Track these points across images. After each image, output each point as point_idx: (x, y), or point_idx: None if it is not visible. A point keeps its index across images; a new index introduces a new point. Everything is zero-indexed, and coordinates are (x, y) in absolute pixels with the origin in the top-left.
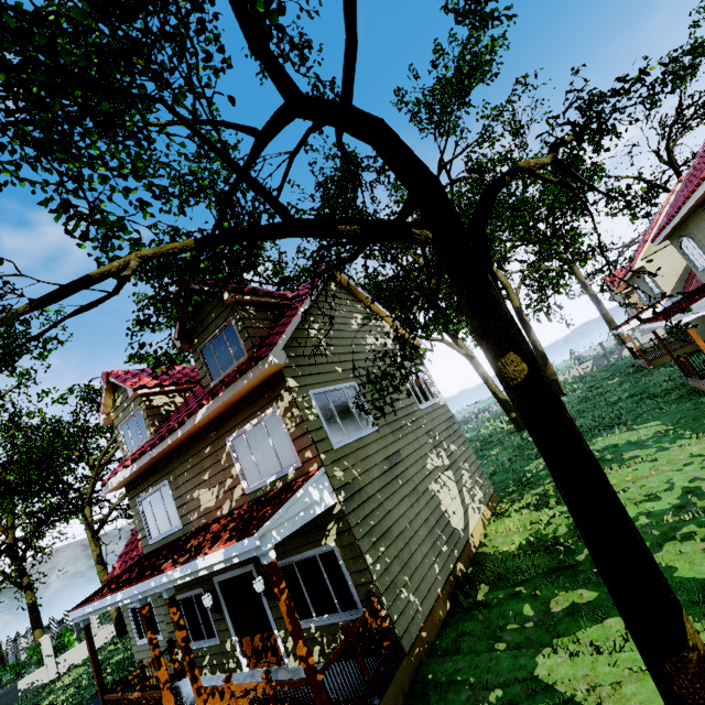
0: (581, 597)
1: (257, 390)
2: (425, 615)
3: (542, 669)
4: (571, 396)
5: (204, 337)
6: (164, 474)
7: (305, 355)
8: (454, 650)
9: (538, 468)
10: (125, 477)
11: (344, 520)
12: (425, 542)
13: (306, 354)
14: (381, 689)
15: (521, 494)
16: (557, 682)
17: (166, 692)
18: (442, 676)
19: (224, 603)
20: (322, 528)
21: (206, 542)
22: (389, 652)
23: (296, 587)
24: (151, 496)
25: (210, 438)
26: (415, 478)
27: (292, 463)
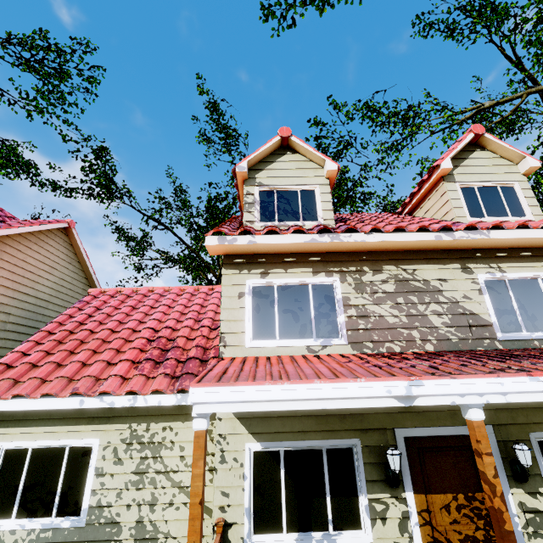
0: None
1: None
2: None
3: None
4: None
5: None
6: None
7: None
8: None
9: None
10: None
11: None
12: None
13: None
14: None
15: None
16: None
17: None
18: None
19: None
20: None
21: None
22: None
23: None
24: None
25: None
26: None
27: None
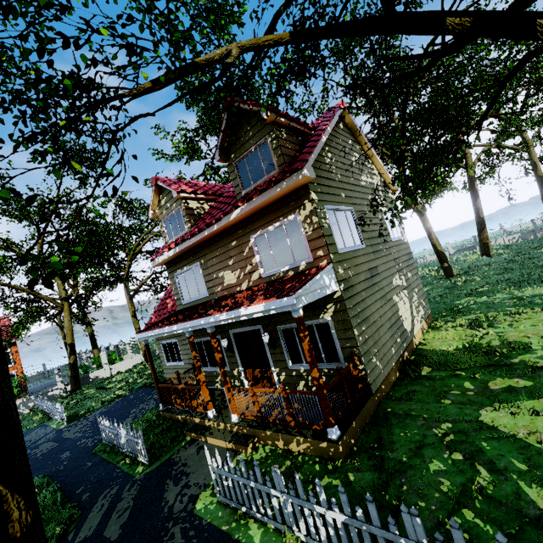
0: (517, 383)
1: (282, 199)
2: (385, 376)
3: (485, 417)
4: (497, 257)
5: (240, 153)
6: (197, 258)
7: (322, 177)
8: (406, 399)
9: (468, 303)
10: (169, 256)
11: (341, 303)
12: (388, 332)
13: (323, 176)
14: (357, 409)
15: (453, 317)
16: (500, 426)
17: (204, 387)
18: (399, 411)
19: (235, 346)
20: (321, 307)
21: (241, 301)
22: (361, 391)
23: (293, 343)
24: (185, 272)
25: (237, 235)
26: (385, 289)
27: (304, 258)
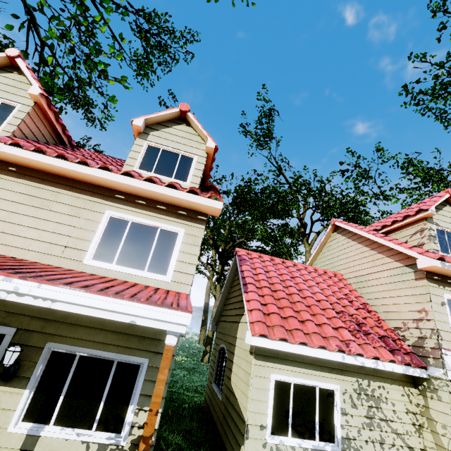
0: None
1: None
2: None
3: None
4: None
5: None
6: None
7: None
8: None
9: None
10: None
11: None
12: None
13: None
14: None
15: None
16: None
17: None
18: None
19: None
20: None
21: None
22: None
23: None
24: None
25: None
26: None
27: None
